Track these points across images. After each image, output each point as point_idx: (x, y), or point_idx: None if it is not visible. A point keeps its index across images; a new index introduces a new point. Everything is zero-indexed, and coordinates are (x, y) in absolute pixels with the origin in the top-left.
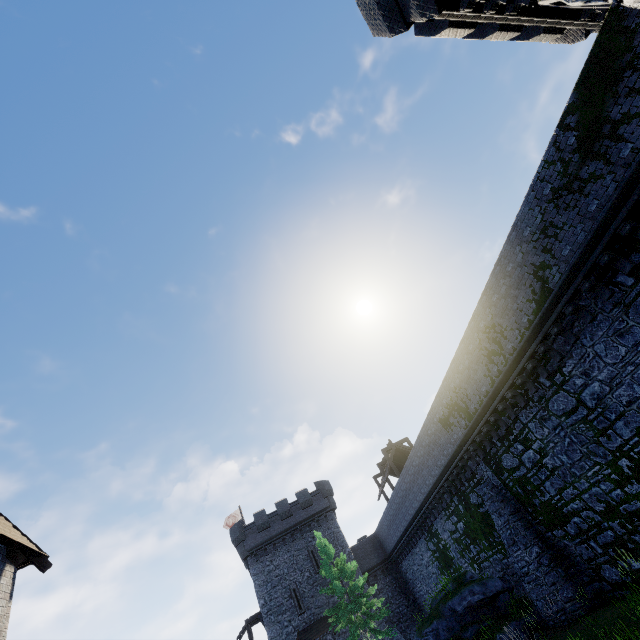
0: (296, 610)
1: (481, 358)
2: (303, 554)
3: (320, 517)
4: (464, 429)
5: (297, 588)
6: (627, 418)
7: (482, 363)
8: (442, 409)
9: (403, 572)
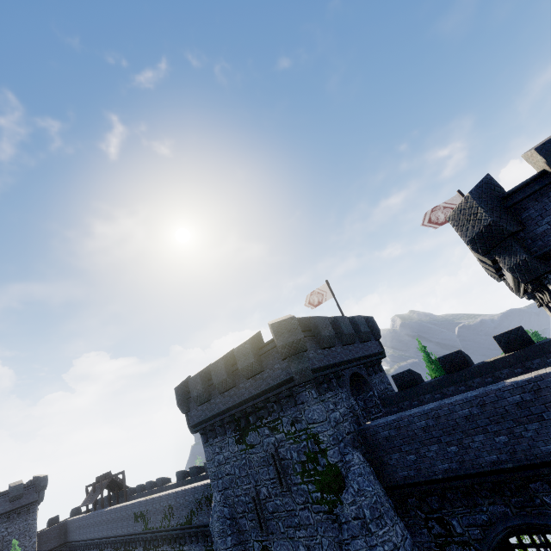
0: None
1: (163, 513)
2: None
3: (23, 509)
4: (142, 530)
5: None
6: None
7: (162, 515)
8: (138, 510)
9: None
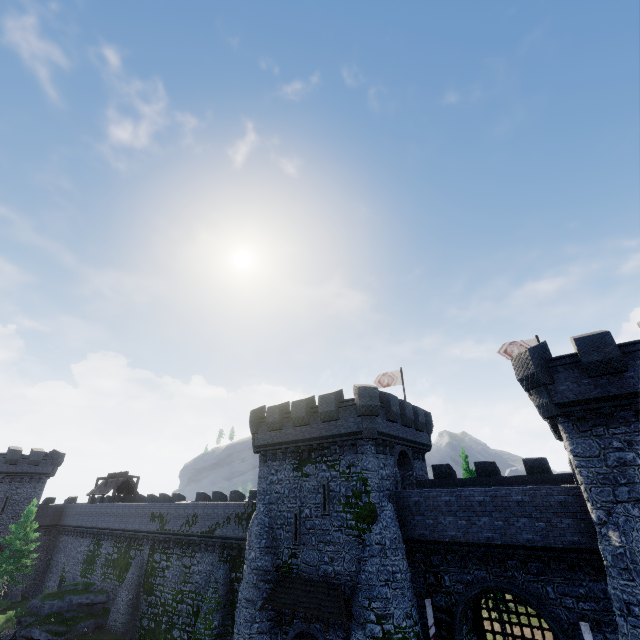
0: None
1: (185, 518)
2: None
3: (36, 476)
4: (156, 529)
5: None
6: (192, 585)
7: (184, 520)
8: (158, 511)
9: (59, 540)
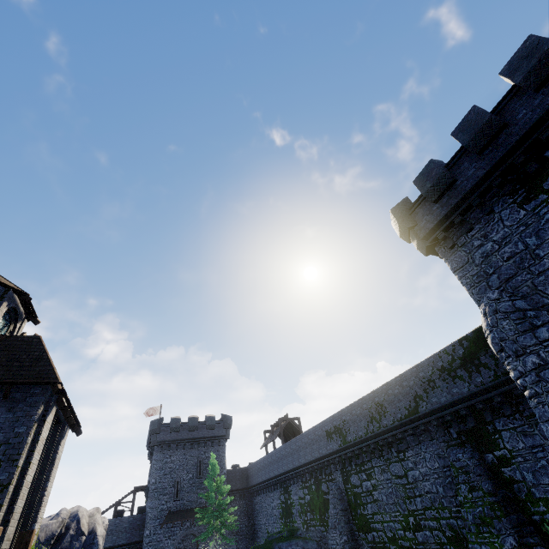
0: (174, 496)
1: (367, 416)
2: (193, 461)
3: (215, 440)
4: (338, 446)
5: (180, 482)
6: (423, 498)
7: (366, 419)
8: (331, 426)
9: (254, 502)
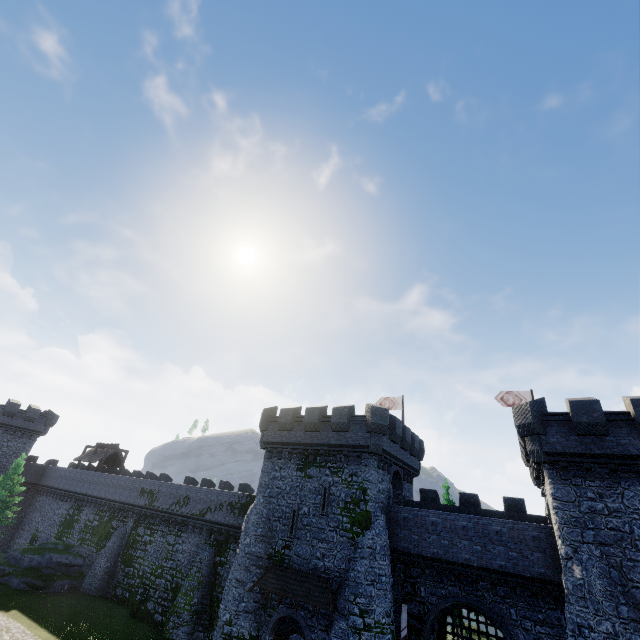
0: None
1: (176, 498)
2: None
3: (28, 433)
4: (144, 504)
5: None
6: (174, 562)
7: (175, 500)
8: (149, 487)
9: (36, 499)
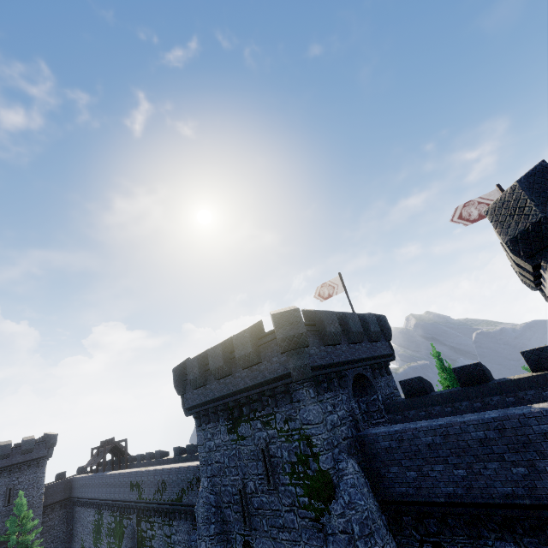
0: None
1: (156, 486)
2: (1, 490)
3: (33, 462)
4: (136, 498)
5: None
6: None
7: (155, 488)
8: (135, 479)
9: (75, 510)
